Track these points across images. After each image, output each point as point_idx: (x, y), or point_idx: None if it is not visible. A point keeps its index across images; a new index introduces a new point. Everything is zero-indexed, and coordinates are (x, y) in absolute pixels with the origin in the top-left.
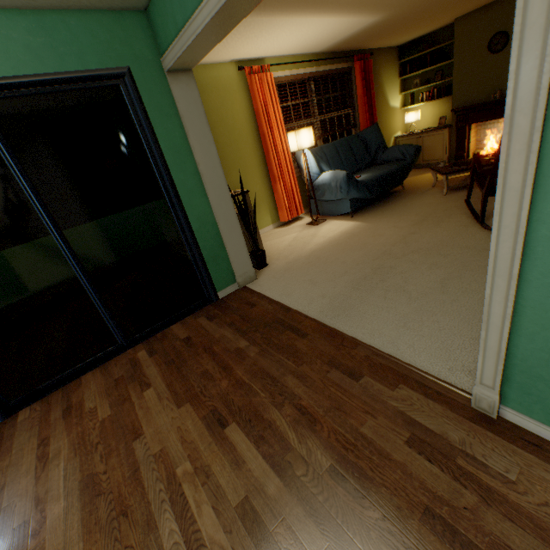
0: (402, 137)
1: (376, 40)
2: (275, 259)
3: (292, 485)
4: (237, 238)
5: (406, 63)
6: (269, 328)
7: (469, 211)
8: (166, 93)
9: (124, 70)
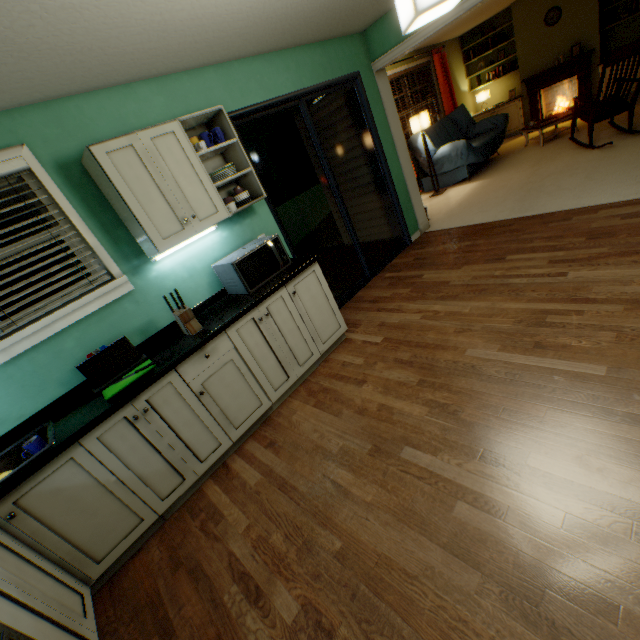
0: (476, 117)
1: (449, 34)
2: (430, 217)
3: (571, 249)
4: (416, 193)
5: (468, 50)
6: (478, 233)
7: (576, 144)
8: (374, 87)
9: (357, 74)
